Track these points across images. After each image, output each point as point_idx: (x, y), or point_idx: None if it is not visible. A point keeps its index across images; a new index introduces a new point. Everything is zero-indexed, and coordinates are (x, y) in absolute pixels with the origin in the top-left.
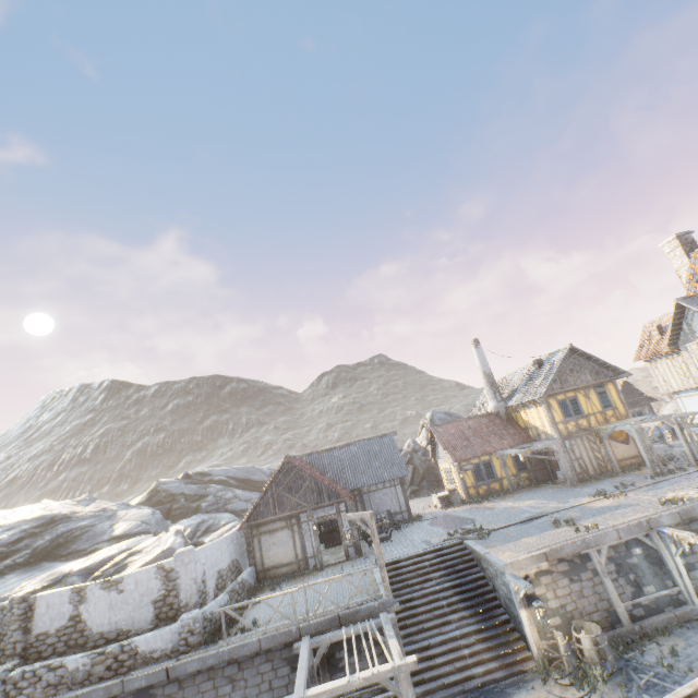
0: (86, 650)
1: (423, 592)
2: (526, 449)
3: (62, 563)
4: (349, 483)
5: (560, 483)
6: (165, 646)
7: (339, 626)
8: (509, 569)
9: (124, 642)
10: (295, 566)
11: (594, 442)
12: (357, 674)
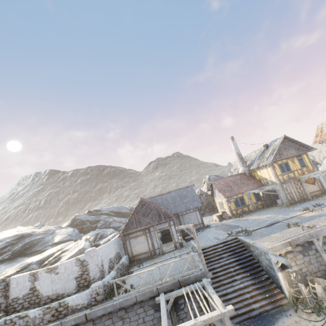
0: (40, 305)
1: (220, 265)
2: (262, 189)
3: (28, 257)
4: (172, 211)
5: (279, 206)
6: (83, 302)
7: (179, 286)
8: (270, 251)
9: (61, 301)
10: (148, 254)
11: (297, 184)
12: (199, 318)
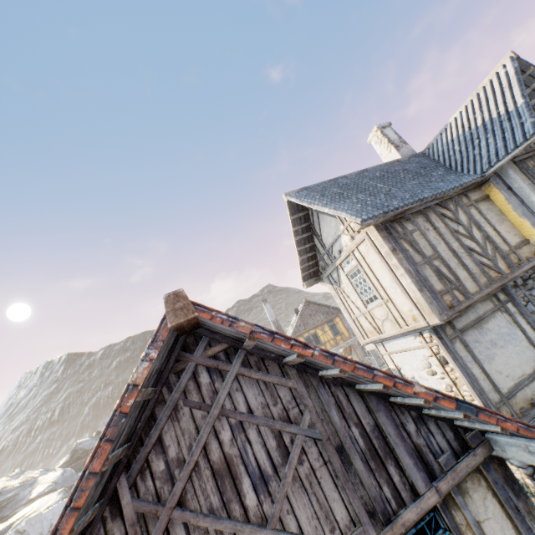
0: None
1: None
2: None
3: None
4: None
5: None
6: None
7: None
8: None
9: None
10: None
11: None
12: None
